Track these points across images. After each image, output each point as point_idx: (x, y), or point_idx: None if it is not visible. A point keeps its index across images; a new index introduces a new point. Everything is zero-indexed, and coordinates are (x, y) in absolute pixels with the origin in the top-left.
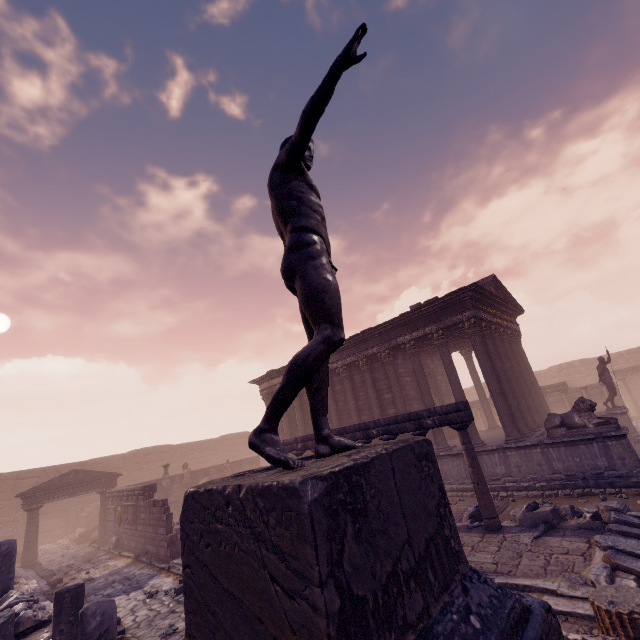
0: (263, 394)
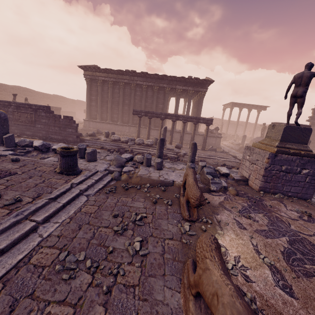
0: (87, 77)
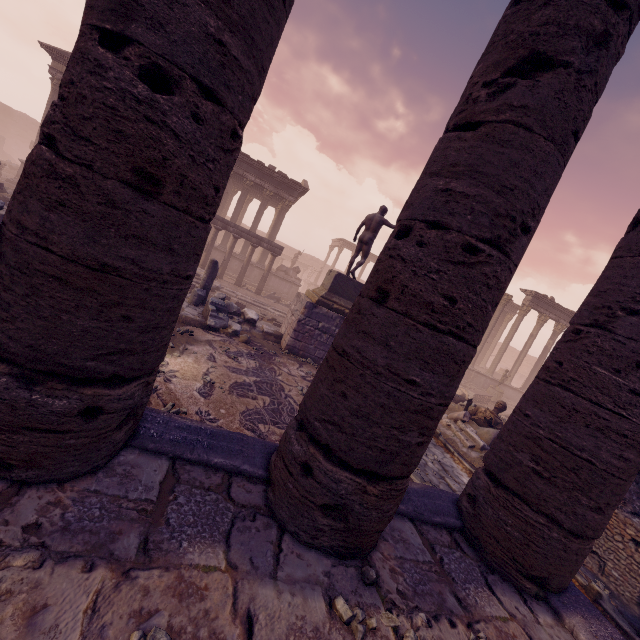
0: (57, 76)
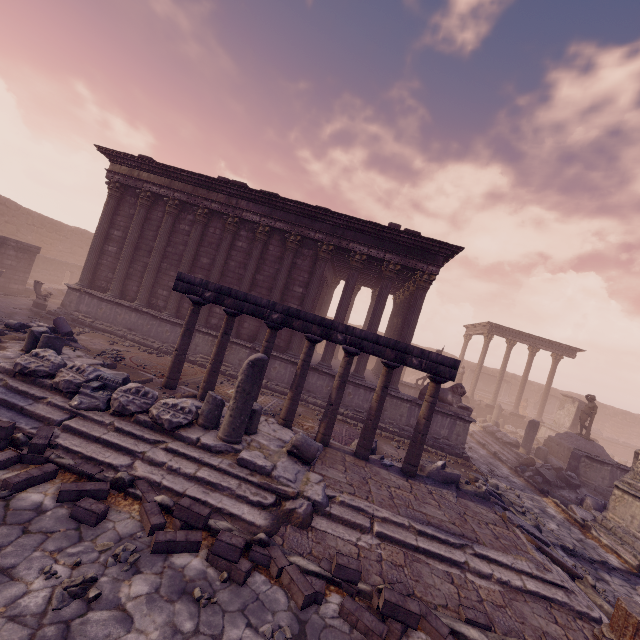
0: (113, 179)
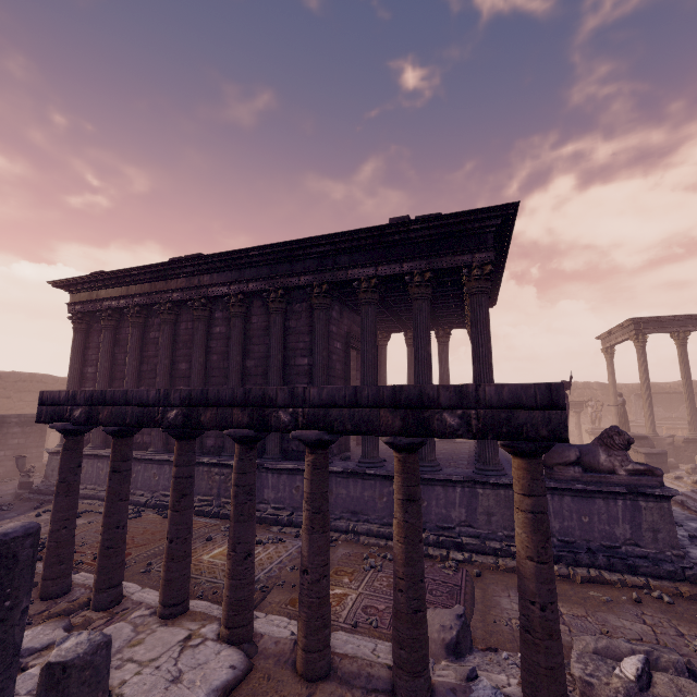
0: (73, 311)
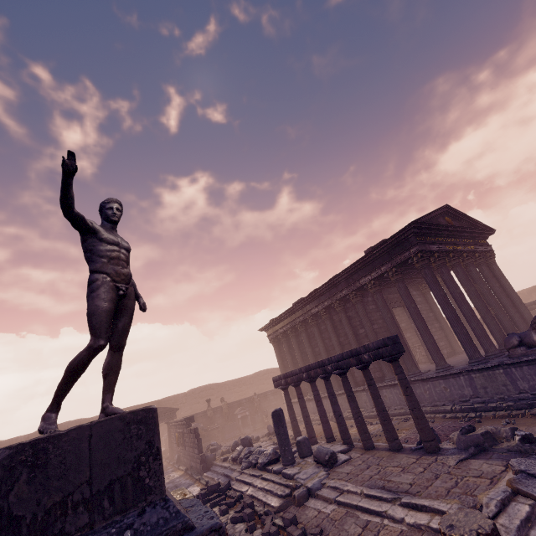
0: (270, 339)
